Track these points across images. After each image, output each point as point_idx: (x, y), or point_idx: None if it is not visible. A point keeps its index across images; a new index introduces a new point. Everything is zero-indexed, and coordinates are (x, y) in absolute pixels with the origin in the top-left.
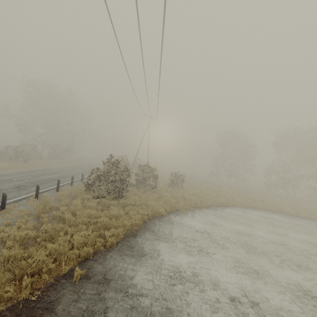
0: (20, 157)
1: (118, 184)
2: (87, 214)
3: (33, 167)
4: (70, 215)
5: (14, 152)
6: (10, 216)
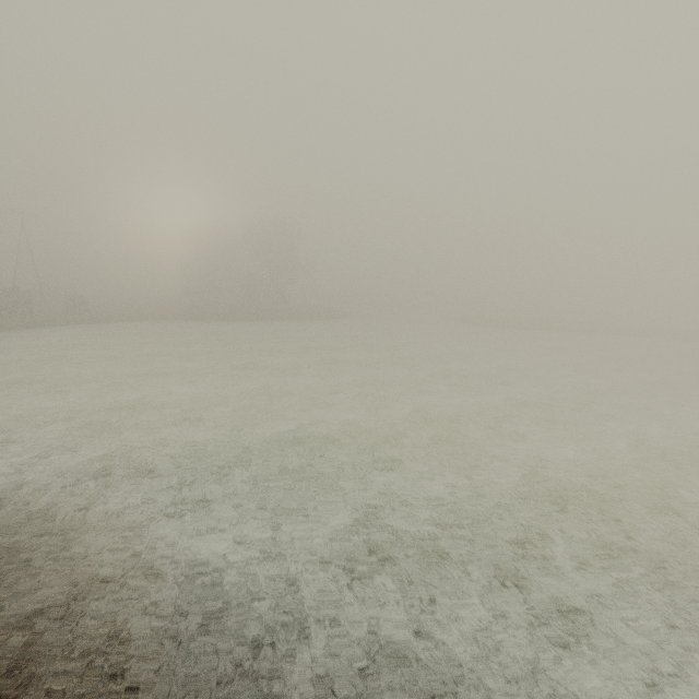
0: None
1: None
2: None
3: None
4: None
5: None
6: None
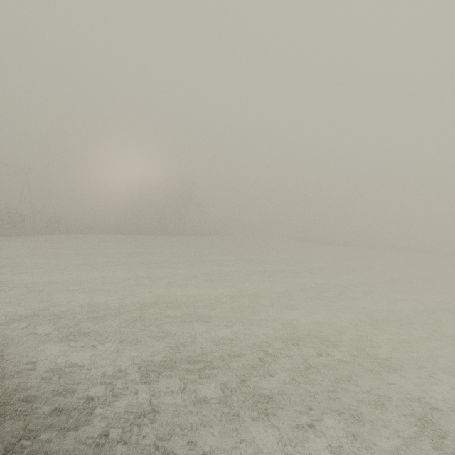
0: None
1: None
2: None
3: None
4: None
5: None
6: None
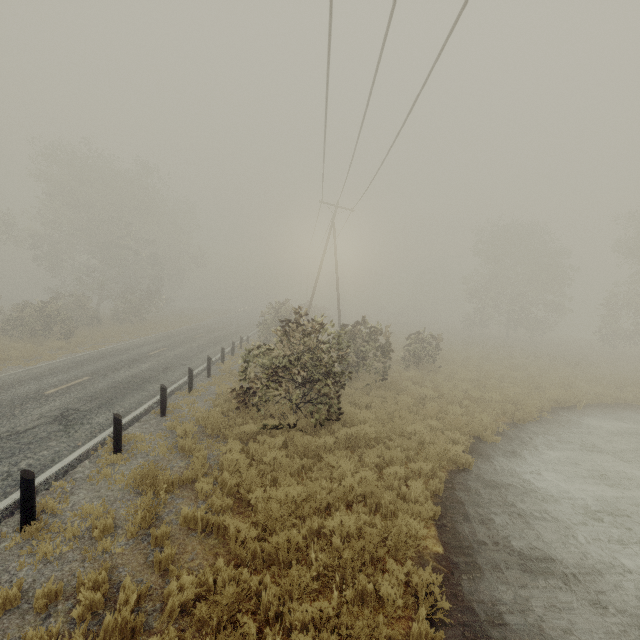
0: (54, 326)
1: (324, 385)
2: (282, 501)
3: (86, 347)
4: (242, 525)
5: (38, 317)
6: (53, 546)
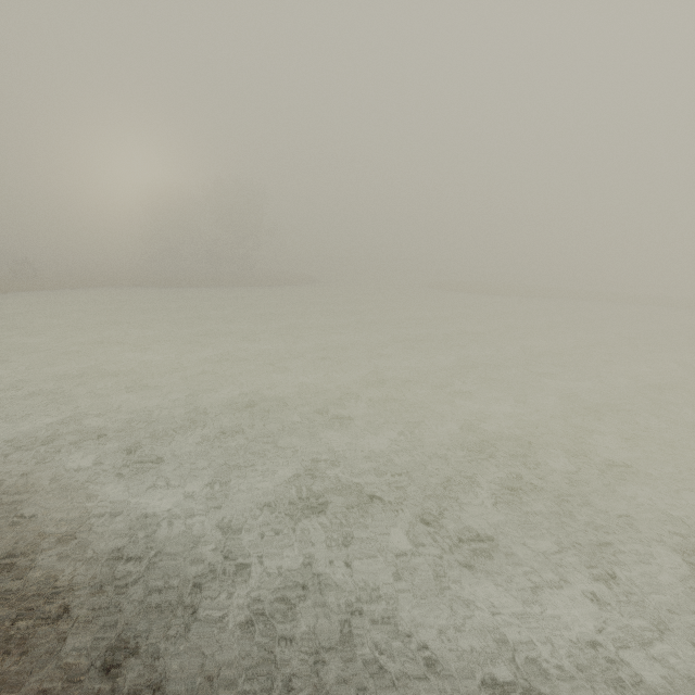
0: None
1: None
2: None
3: None
4: None
5: None
6: None
